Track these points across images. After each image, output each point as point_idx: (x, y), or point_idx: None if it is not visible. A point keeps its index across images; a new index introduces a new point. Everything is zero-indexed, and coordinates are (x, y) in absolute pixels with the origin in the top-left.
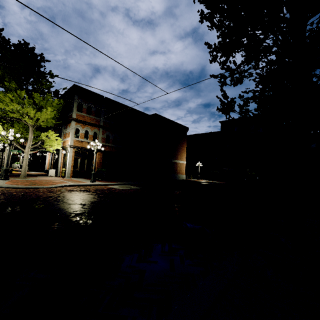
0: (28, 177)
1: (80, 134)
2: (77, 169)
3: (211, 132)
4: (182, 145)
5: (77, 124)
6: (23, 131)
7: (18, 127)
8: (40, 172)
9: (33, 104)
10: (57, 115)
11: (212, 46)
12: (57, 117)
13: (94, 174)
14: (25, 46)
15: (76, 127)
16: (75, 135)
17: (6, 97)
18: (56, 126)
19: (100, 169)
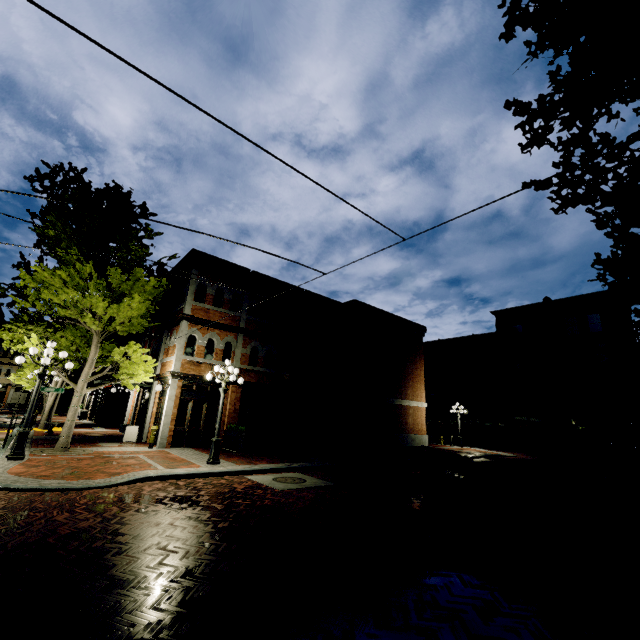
0: (74, 448)
1: (197, 348)
2: (183, 426)
3: (475, 335)
4: (414, 365)
5: (192, 327)
6: (80, 345)
7: (73, 337)
8: (113, 430)
9: (107, 289)
10: (152, 309)
11: (530, 105)
12: (158, 315)
13: (218, 444)
14: (116, 192)
15: (190, 334)
16: (187, 349)
17: (55, 277)
18: (154, 332)
19: (233, 426)
